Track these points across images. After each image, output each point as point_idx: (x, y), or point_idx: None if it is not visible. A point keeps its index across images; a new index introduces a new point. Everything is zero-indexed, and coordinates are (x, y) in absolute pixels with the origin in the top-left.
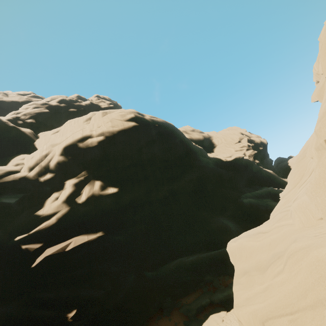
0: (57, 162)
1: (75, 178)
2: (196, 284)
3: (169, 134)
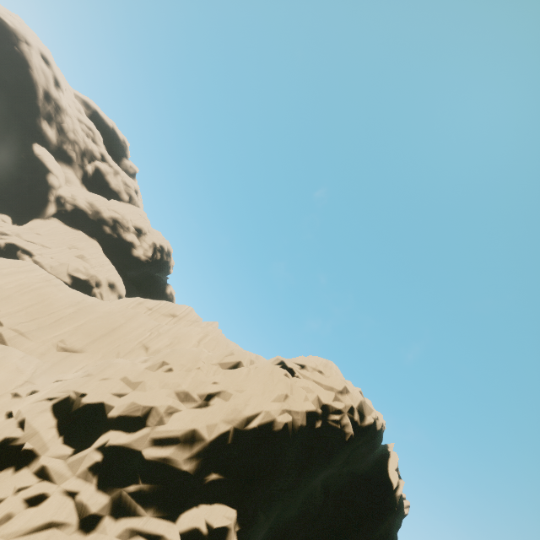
0: None
1: None
2: None
3: None
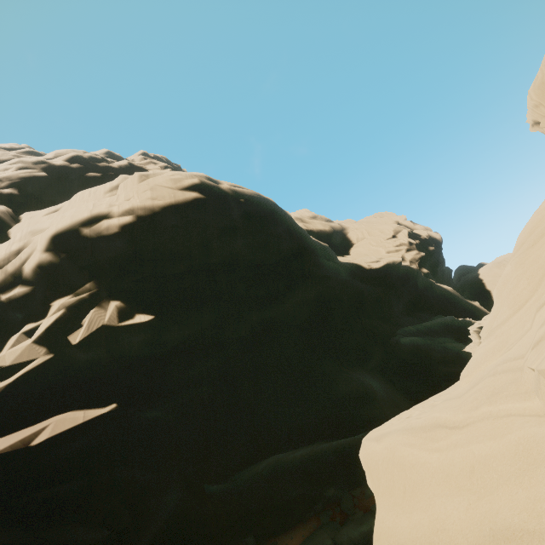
0: (38, 264)
1: (70, 295)
2: (309, 507)
3: (266, 217)
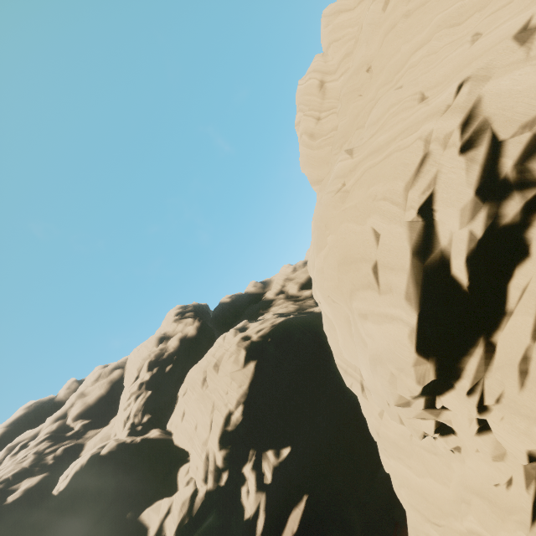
0: (223, 458)
1: (248, 462)
2: None
3: (286, 337)
